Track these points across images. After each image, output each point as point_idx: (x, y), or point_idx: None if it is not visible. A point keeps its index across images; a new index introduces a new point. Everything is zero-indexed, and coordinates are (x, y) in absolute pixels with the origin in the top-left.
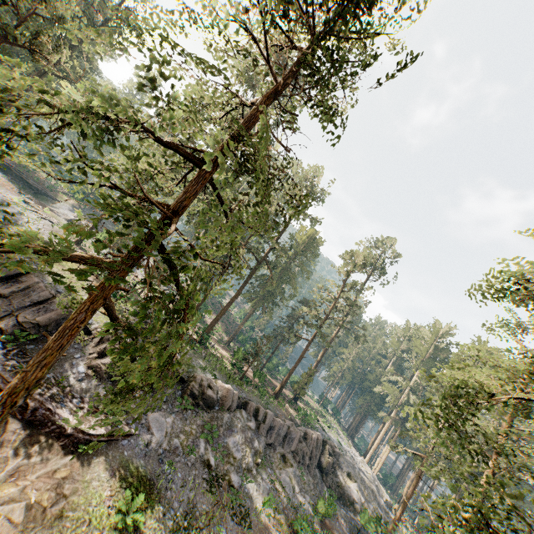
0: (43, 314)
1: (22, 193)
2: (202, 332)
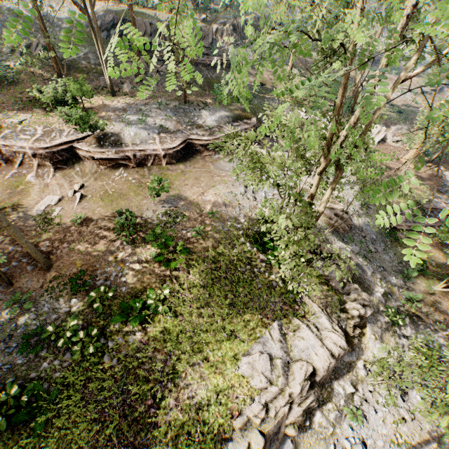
0: (207, 38)
1: None
2: None
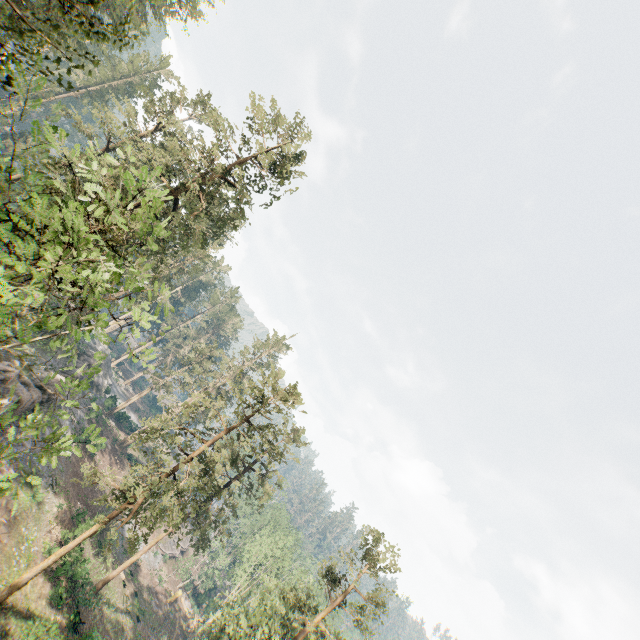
0: None
1: None
2: None
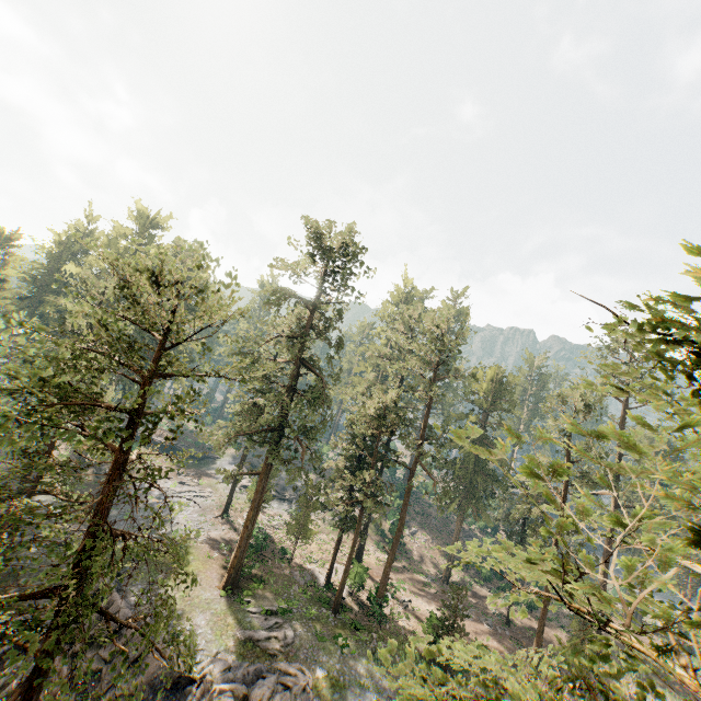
0: (137, 676)
1: (179, 474)
2: (374, 597)
